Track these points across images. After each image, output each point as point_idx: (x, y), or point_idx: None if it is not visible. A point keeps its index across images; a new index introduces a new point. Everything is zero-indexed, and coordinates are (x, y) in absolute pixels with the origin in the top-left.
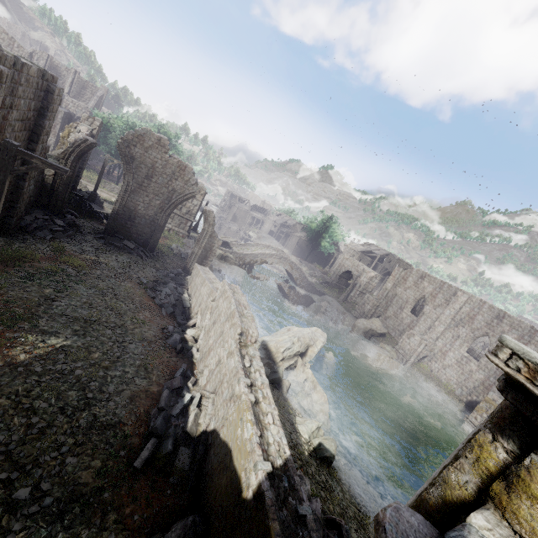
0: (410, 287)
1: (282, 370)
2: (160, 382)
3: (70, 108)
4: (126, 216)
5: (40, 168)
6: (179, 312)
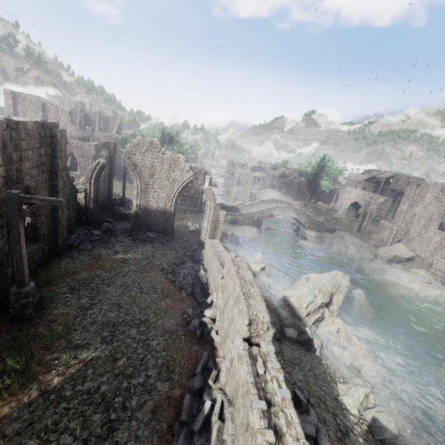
0: (430, 203)
1: (309, 329)
2: (183, 381)
3: (101, 140)
4: (143, 213)
5: (40, 206)
6: (198, 290)
